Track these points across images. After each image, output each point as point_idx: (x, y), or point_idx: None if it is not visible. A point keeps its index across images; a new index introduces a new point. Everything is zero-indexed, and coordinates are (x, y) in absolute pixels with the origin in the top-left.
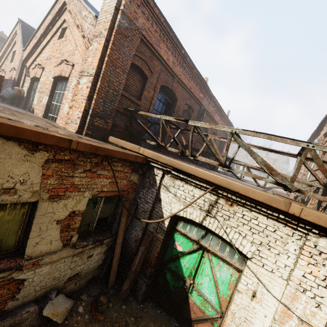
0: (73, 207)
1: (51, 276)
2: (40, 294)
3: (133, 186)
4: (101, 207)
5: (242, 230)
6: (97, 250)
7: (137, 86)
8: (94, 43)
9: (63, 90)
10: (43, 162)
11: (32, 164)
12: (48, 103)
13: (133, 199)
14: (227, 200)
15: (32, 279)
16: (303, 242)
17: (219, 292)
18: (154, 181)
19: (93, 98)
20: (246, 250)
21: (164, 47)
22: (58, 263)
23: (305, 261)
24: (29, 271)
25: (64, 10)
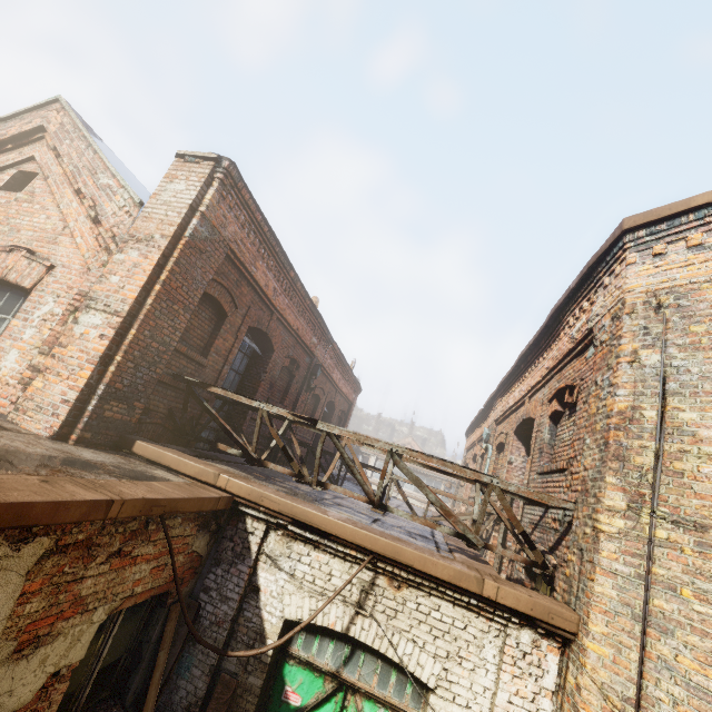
0: (59, 660)
1: None
2: None
3: (193, 564)
4: (113, 636)
5: (418, 634)
6: None
7: (204, 328)
8: (132, 251)
9: None
10: (32, 564)
11: (9, 574)
12: None
13: (188, 594)
14: (391, 577)
15: None
16: (503, 641)
17: None
18: (246, 546)
19: (114, 361)
20: (427, 673)
21: (263, 266)
22: None
23: (508, 673)
24: None
25: (35, 139)
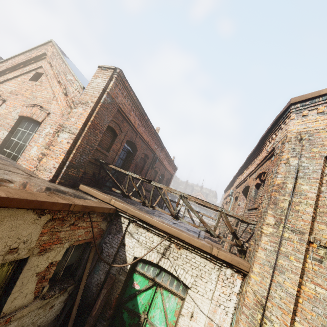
0: (53, 258)
1: None
2: None
3: (100, 233)
4: (71, 255)
5: (186, 267)
6: (59, 299)
7: (108, 140)
8: (80, 108)
9: (29, 130)
10: (44, 223)
11: (37, 225)
12: (6, 139)
13: (98, 244)
14: (176, 244)
15: None
16: (219, 272)
17: (168, 320)
18: (121, 228)
19: (72, 153)
20: (188, 281)
21: (133, 114)
22: (25, 317)
23: (220, 285)
24: None
25: (42, 58)
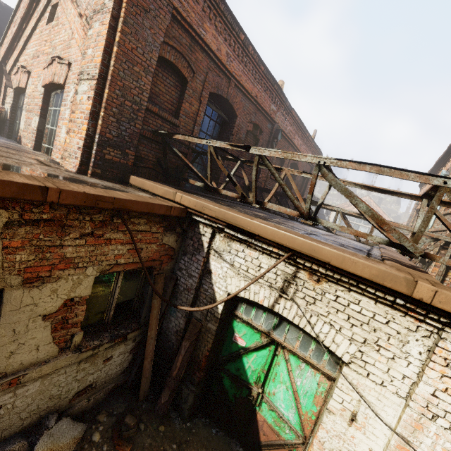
0: (69, 293)
1: (46, 395)
2: (31, 421)
3: (168, 252)
4: (120, 287)
5: (335, 319)
6: (119, 349)
7: (172, 94)
8: (95, 24)
9: (59, 105)
10: (0, 227)
11: None
12: (39, 128)
13: (170, 270)
14: (311, 273)
15: (12, 405)
16: (434, 342)
17: (300, 407)
18: (200, 243)
19: (100, 116)
20: (341, 350)
21: (212, 29)
22: (55, 376)
23: (436, 372)
24: (5, 394)
25: None
